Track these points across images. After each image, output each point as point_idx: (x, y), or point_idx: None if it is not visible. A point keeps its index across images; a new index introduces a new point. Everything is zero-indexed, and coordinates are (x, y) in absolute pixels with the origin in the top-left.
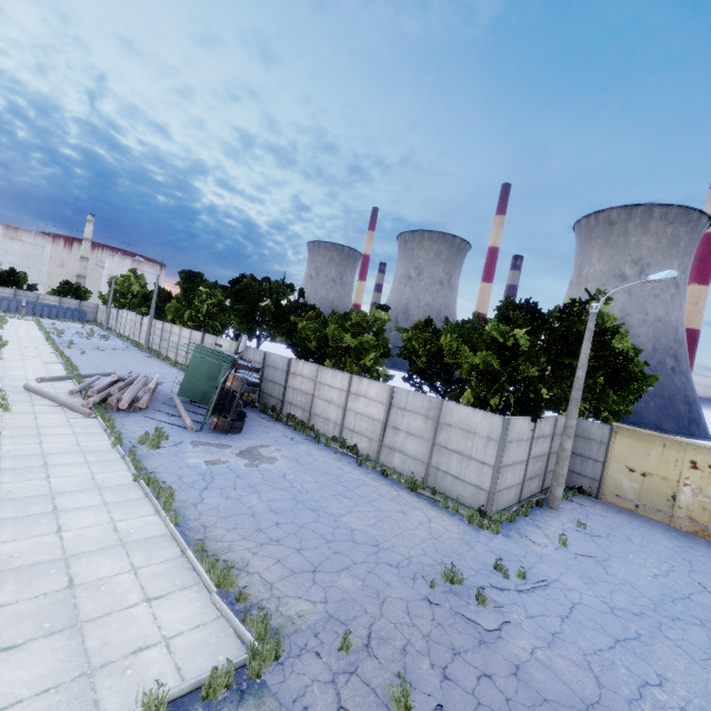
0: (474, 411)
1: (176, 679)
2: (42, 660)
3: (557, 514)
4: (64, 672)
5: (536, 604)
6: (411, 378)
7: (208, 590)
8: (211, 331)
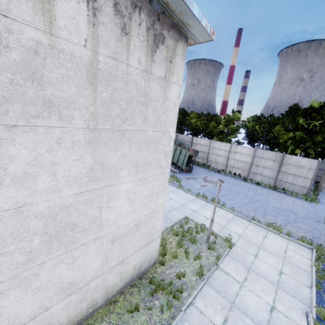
0: (303, 158)
1: (305, 258)
2: (269, 257)
3: (324, 193)
4: (278, 259)
5: None
6: (250, 142)
7: (273, 232)
8: None
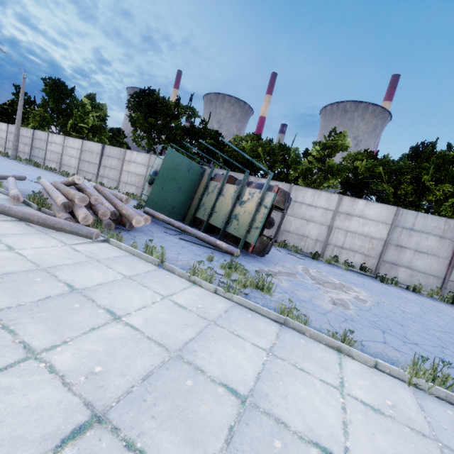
0: None
1: None
2: None
3: None
4: None
5: None
6: None
7: None
8: None
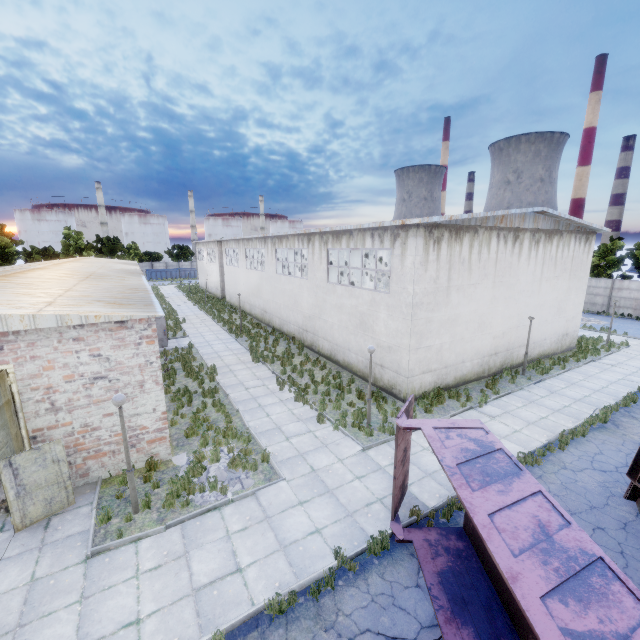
0: None
1: None
2: None
3: None
4: None
5: None
6: None
7: None
8: None
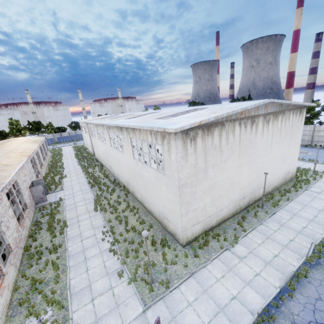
0: None
1: None
2: None
3: None
4: None
5: None
6: None
7: None
8: None
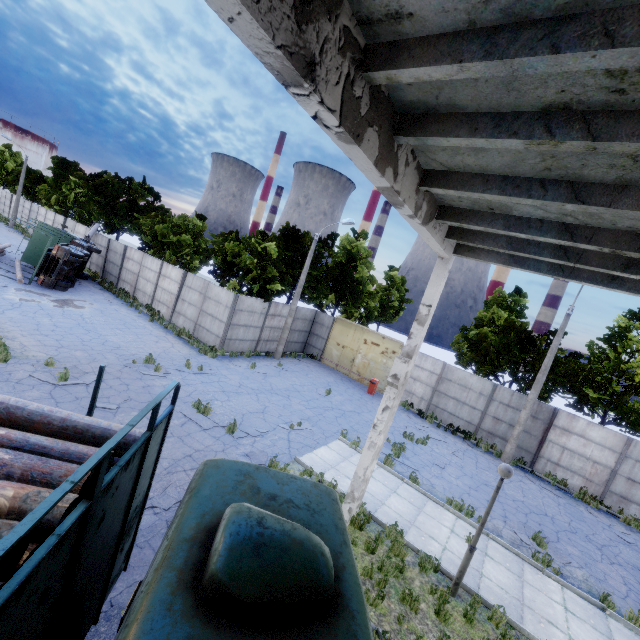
0: (223, 290)
1: None
2: None
3: (274, 361)
4: None
5: (194, 377)
6: (216, 272)
7: None
8: (78, 218)
